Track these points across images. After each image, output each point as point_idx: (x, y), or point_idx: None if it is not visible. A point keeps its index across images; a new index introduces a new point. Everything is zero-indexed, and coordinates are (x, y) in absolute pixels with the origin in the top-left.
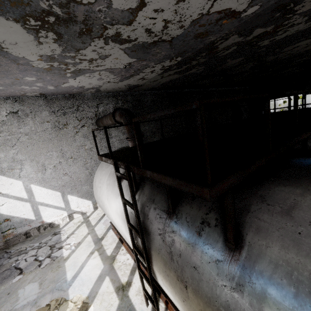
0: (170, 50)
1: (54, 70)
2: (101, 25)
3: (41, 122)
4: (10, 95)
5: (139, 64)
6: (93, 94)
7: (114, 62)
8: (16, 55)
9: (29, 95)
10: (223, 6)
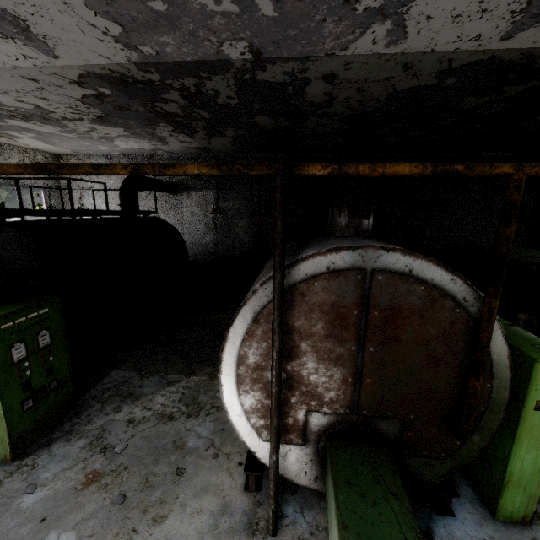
0: (130, 120)
1: (85, 138)
2: (43, 115)
3: (122, 179)
4: (104, 154)
5: (137, 131)
6: (170, 155)
7: (111, 131)
8: (46, 132)
9: (117, 154)
10: (77, 94)
